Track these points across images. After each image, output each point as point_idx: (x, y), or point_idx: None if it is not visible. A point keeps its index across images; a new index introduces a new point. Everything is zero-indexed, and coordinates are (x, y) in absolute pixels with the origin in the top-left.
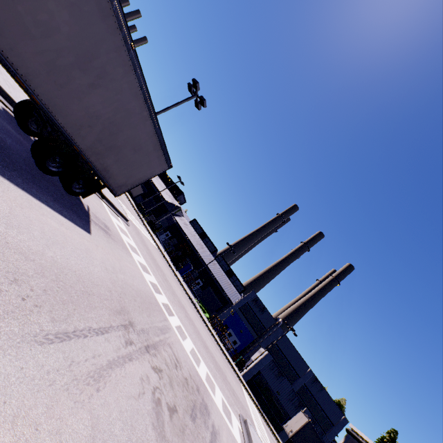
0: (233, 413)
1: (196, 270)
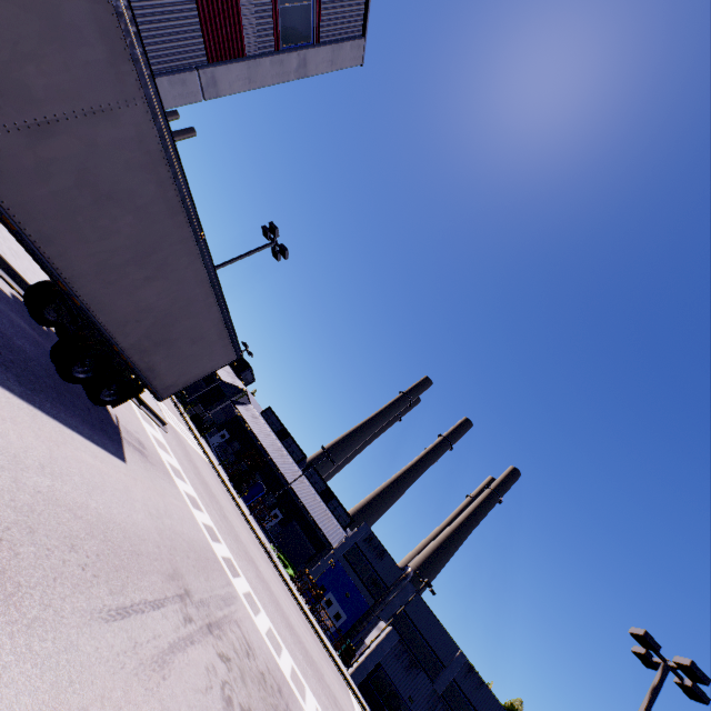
0: None
1: (271, 493)
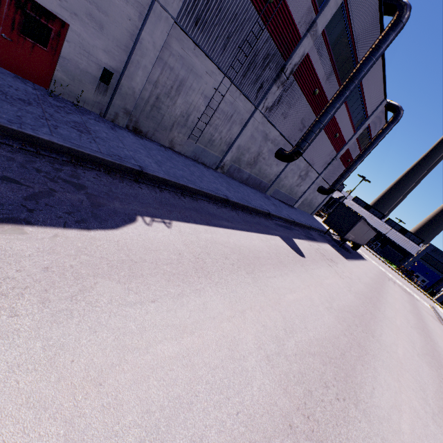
0: (425, 302)
1: None
